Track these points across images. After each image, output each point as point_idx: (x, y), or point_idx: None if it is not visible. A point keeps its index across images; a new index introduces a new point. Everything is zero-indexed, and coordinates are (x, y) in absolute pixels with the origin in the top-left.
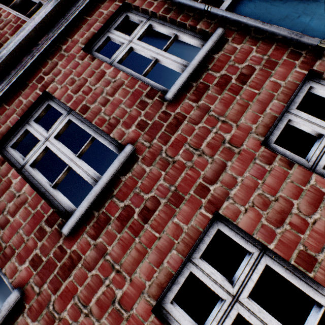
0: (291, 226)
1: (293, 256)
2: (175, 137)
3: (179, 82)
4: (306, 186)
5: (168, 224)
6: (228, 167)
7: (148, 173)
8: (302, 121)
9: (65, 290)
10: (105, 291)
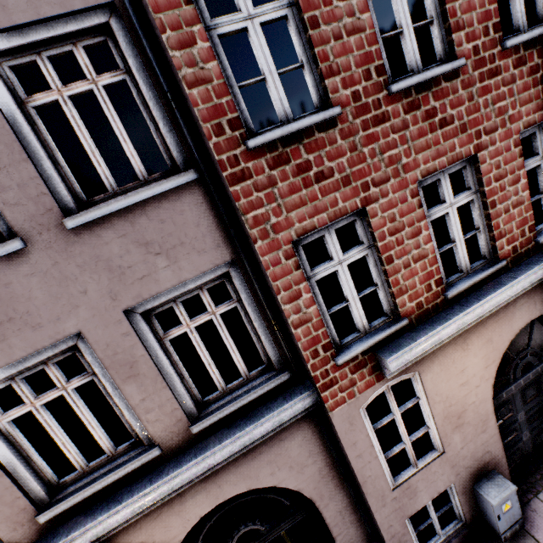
0: (499, 186)
1: (490, 199)
2: (488, 84)
3: (519, 39)
4: (518, 172)
5: (450, 140)
6: (497, 132)
7: (459, 95)
8: (538, 139)
9: (371, 134)
10: (397, 154)
